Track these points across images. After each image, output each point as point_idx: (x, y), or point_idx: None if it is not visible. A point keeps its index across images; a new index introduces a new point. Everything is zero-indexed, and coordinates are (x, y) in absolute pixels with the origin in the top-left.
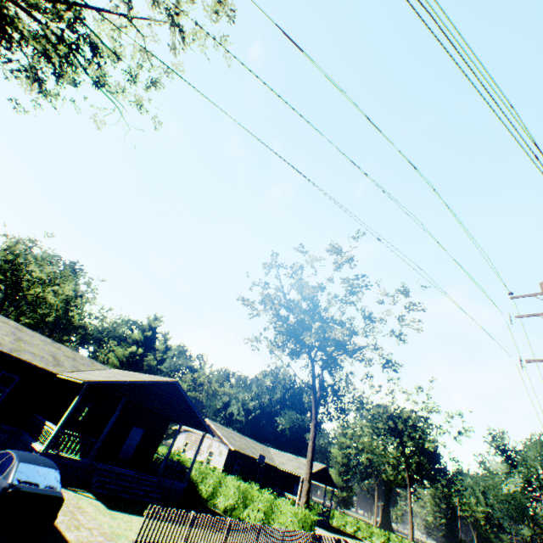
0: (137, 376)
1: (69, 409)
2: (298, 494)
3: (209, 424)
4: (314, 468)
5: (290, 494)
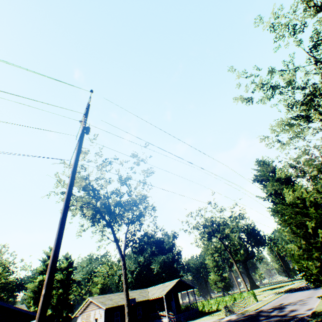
0: None
1: None
2: (165, 308)
3: (91, 300)
4: (171, 285)
5: (167, 310)
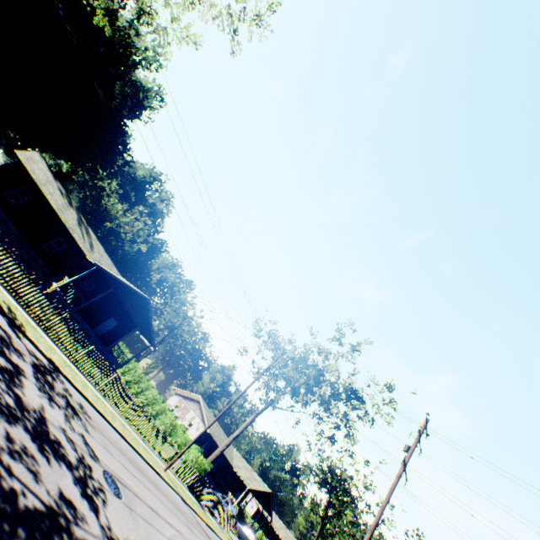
0: (256, 477)
1: (242, 495)
2: None
3: None
4: None
5: None
